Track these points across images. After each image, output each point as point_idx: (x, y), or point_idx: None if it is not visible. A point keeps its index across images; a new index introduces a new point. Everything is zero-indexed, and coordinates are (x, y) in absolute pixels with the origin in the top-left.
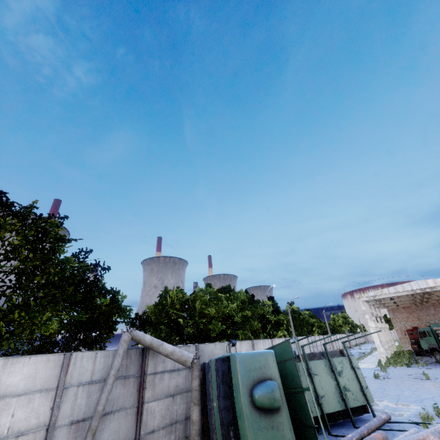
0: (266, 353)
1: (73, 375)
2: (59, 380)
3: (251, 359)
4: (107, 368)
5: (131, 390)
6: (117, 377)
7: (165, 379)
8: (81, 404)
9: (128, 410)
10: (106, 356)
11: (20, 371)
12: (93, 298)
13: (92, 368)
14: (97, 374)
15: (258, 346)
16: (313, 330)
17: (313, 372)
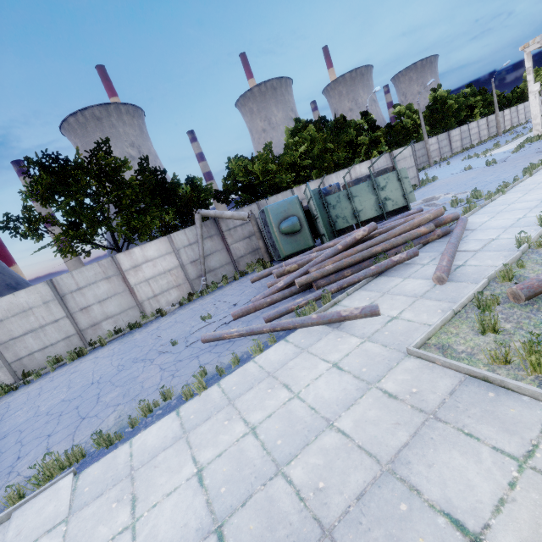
0: (289, 200)
1: (178, 244)
2: (172, 248)
3: (278, 207)
4: (196, 236)
5: (218, 242)
6: (205, 238)
7: (238, 231)
8: (191, 254)
9: (221, 251)
10: (191, 230)
11: (151, 249)
12: (170, 196)
13: (186, 238)
14: (192, 240)
15: (329, 181)
16: (474, 114)
17: (353, 196)
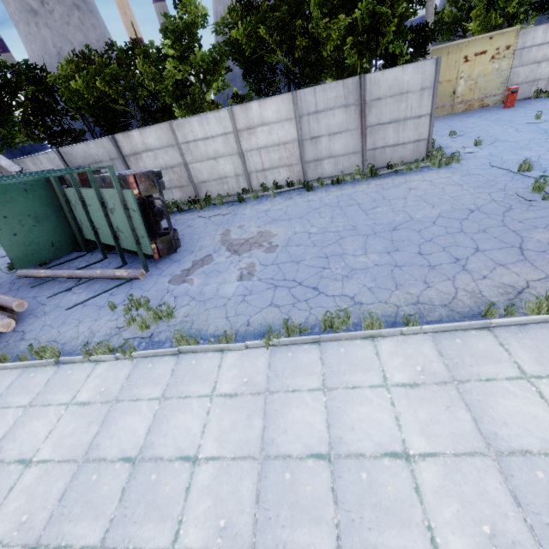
0: None
1: None
2: None
3: None
4: None
5: None
6: None
7: None
8: None
9: None
10: None
11: None
12: None
13: None
14: None
15: (185, 129)
16: None
17: (87, 203)
